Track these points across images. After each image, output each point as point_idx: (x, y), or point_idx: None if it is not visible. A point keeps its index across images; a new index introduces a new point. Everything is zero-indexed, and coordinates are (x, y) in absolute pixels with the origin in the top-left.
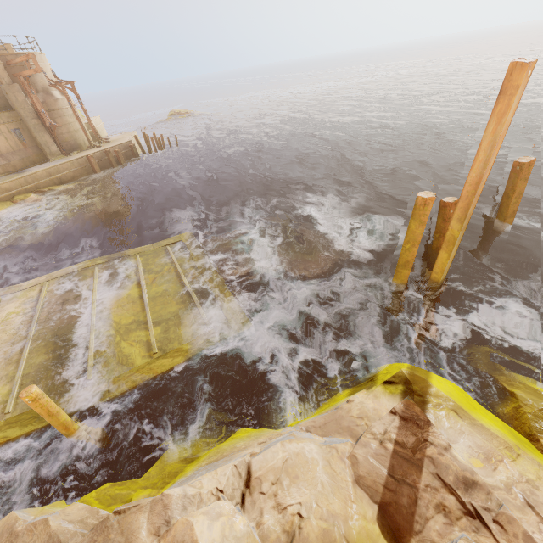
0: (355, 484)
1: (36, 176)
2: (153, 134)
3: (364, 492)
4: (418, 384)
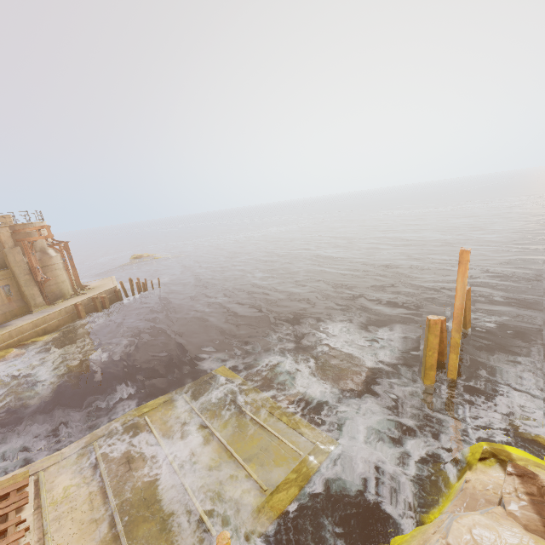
0: (526, 531)
1: (21, 330)
2: (138, 279)
3: (535, 535)
4: (502, 454)
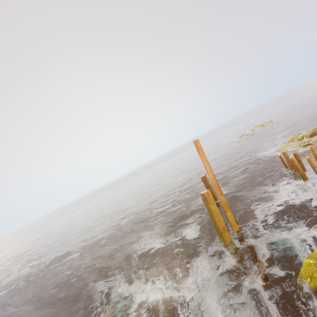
0: None
1: None
2: None
3: None
4: None
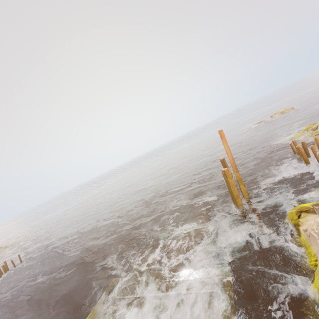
0: None
1: None
2: None
3: None
4: (303, 209)
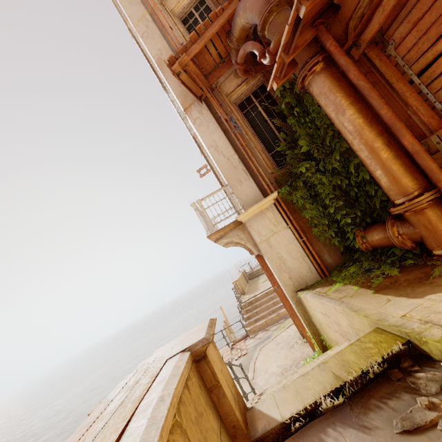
0: None
1: None
2: None
3: None
4: None
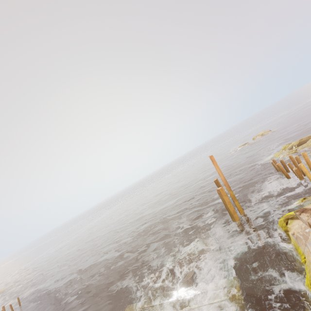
0: None
1: None
2: None
3: None
4: (289, 216)
